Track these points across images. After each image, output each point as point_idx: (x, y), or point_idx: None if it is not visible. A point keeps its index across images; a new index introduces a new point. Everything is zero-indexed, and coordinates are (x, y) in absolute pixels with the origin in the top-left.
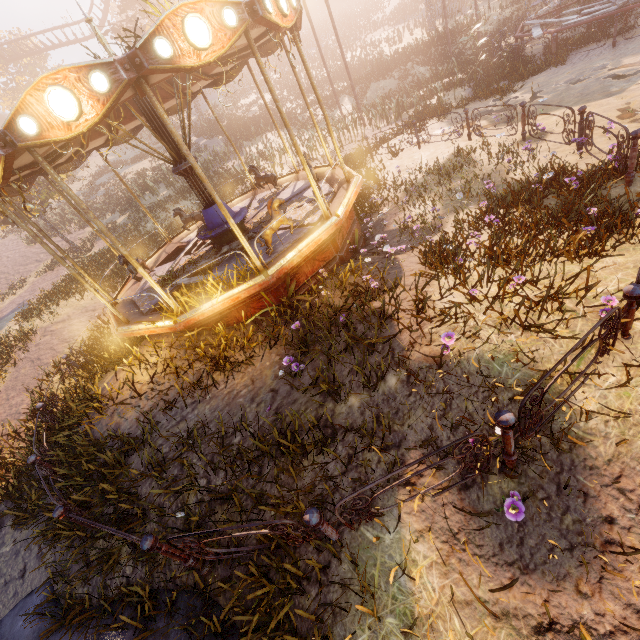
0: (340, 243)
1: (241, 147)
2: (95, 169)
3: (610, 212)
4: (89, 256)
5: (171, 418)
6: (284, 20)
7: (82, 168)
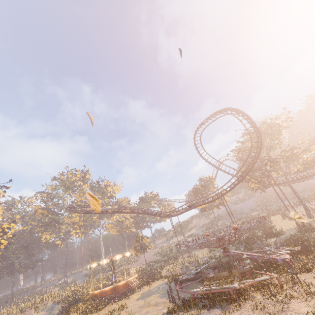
0: (104, 295)
1: (190, 251)
2: (189, 234)
3: (86, 310)
4: (135, 268)
5: (79, 302)
6: (104, 263)
7: (189, 232)
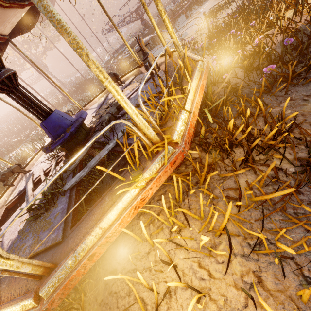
0: None
1: None
2: None
3: None
4: None
5: None
6: None
7: None
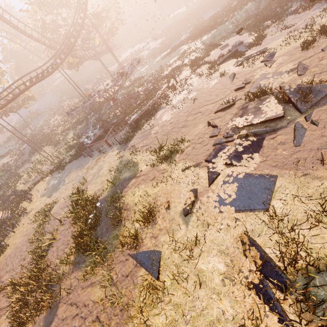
0: None
1: (28, 159)
2: None
3: None
4: None
5: None
6: None
7: None
